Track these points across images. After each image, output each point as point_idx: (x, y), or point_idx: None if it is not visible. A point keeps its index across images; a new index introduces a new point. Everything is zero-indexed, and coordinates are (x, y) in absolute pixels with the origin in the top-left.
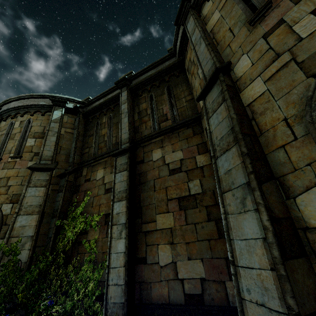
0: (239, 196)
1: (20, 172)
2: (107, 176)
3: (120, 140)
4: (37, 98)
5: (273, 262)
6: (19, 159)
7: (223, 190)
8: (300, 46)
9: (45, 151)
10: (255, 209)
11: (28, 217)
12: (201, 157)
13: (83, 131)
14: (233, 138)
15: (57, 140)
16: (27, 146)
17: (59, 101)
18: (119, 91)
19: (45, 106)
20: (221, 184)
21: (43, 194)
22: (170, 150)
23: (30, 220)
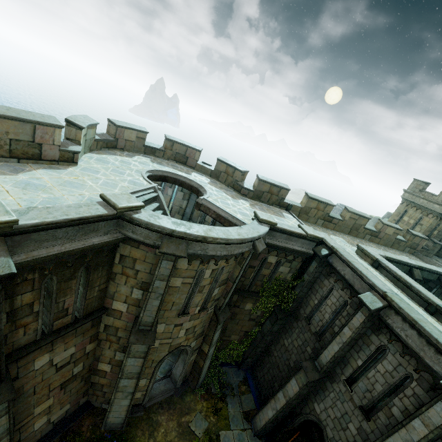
0: (126, 395)
1: None
2: None
3: None
4: None
5: (128, 410)
6: None
7: (118, 391)
8: (176, 340)
9: None
10: (130, 399)
11: None
12: (91, 345)
13: None
14: (137, 376)
15: None
16: None
17: None
18: None
19: None
20: (118, 389)
21: None
22: (62, 351)
23: None
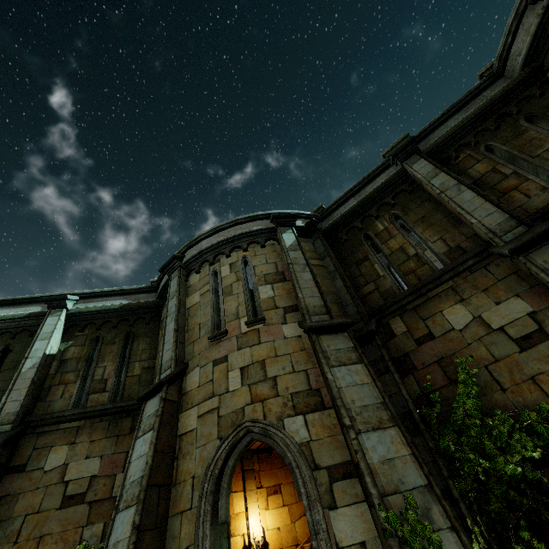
0: None
1: (278, 347)
2: (488, 312)
3: (488, 230)
4: (244, 222)
5: None
6: (261, 324)
7: None
8: None
9: (306, 298)
10: None
11: (380, 434)
12: None
13: (336, 259)
14: None
15: (316, 277)
16: (263, 299)
17: (285, 218)
18: (398, 169)
19: (261, 231)
20: None
21: (368, 378)
22: None
23: (391, 443)
